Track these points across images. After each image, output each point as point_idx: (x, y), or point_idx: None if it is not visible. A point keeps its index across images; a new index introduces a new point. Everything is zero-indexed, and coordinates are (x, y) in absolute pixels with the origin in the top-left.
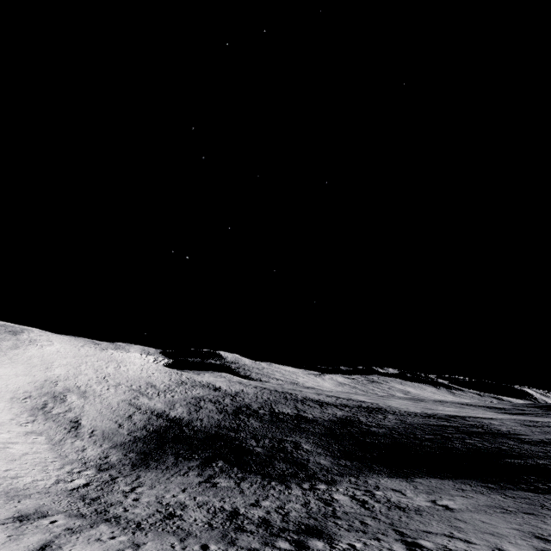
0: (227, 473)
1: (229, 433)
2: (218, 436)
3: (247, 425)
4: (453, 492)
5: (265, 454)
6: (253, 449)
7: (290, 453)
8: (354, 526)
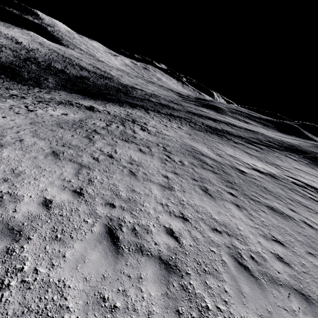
0: (3, 79)
1: (16, 68)
2: (8, 67)
3: (29, 67)
4: (74, 96)
5: (28, 78)
6: (23, 76)
7: (40, 80)
8: (23, 91)
